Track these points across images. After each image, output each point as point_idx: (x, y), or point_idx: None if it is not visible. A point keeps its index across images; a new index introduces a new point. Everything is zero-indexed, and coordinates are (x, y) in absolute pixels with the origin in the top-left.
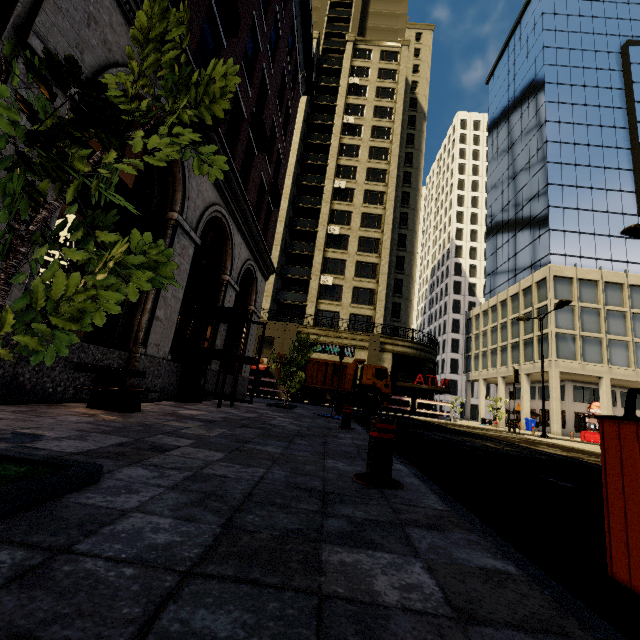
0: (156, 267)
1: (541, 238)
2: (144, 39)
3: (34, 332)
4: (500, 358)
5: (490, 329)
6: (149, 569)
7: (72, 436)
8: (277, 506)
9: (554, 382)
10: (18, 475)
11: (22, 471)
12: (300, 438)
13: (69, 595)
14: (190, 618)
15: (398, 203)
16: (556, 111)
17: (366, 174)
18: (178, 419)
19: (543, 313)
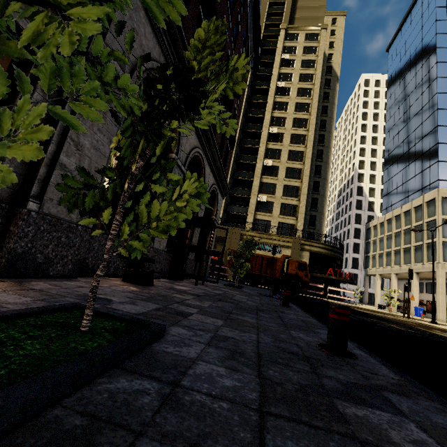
0: (199, 196)
1: (431, 168)
2: (201, 46)
3: (133, 238)
4: (394, 259)
5: (386, 237)
6: (235, 405)
7: (127, 301)
8: (282, 365)
9: (440, 280)
10: (124, 328)
11: (124, 326)
12: (261, 312)
13: (201, 418)
14: (285, 446)
15: (316, 143)
16: (446, 69)
17: (292, 122)
18: (178, 292)
19: (434, 226)
